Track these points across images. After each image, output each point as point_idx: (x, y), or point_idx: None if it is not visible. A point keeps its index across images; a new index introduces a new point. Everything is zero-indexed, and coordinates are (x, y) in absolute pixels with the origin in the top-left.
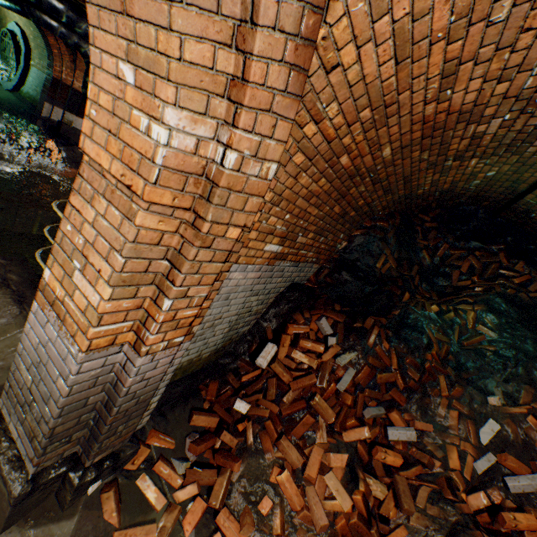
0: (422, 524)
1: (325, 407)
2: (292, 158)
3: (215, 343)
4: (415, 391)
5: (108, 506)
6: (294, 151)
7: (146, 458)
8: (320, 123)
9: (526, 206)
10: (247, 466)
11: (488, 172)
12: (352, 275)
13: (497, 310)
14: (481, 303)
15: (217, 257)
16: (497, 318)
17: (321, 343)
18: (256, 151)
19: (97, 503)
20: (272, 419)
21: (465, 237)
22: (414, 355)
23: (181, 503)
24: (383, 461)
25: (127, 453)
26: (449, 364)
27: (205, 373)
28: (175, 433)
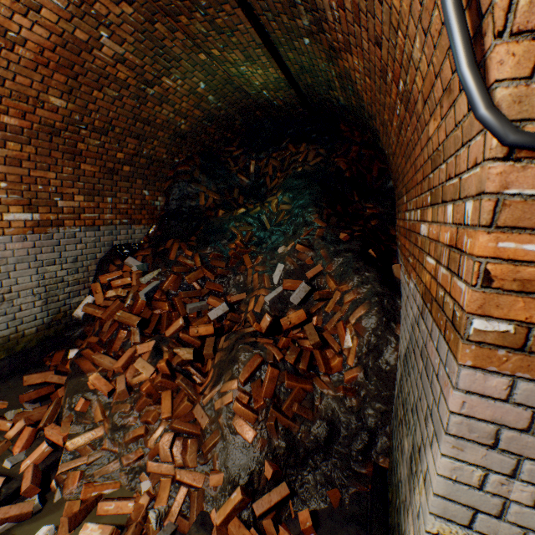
0: (219, 358)
1: (128, 317)
2: None
3: (34, 318)
4: (227, 276)
5: None
6: None
7: None
8: None
9: (262, 98)
10: (69, 388)
11: (199, 85)
12: (177, 220)
13: (290, 188)
14: (280, 189)
15: None
16: (291, 193)
17: (131, 276)
18: None
19: None
20: (91, 348)
21: (264, 148)
22: (217, 249)
23: (15, 439)
24: (199, 335)
25: None
26: (253, 244)
27: (41, 346)
28: (10, 397)
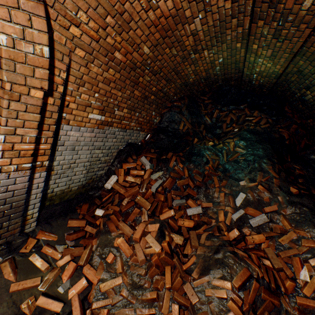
0: (202, 251)
1: (144, 201)
2: (74, 52)
3: (79, 180)
4: (201, 187)
5: (6, 270)
6: (73, 47)
7: (36, 246)
8: (81, 27)
9: (248, 77)
10: (100, 240)
11: (219, 59)
12: (165, 135)
13: (245, 138)
14: (237, 136)
15: (31, 109)
16: (245, 142)
17: (143, 170)
18: (23, 36)
19: (0, 271)
20: (115, 214)
21: (226, 104)
22: (198, 168)
23: (62, 267)
24: (183, 226)
25: (17, 241)
26: (219, 170)
27: (77, 199)
28: (58, 232)
